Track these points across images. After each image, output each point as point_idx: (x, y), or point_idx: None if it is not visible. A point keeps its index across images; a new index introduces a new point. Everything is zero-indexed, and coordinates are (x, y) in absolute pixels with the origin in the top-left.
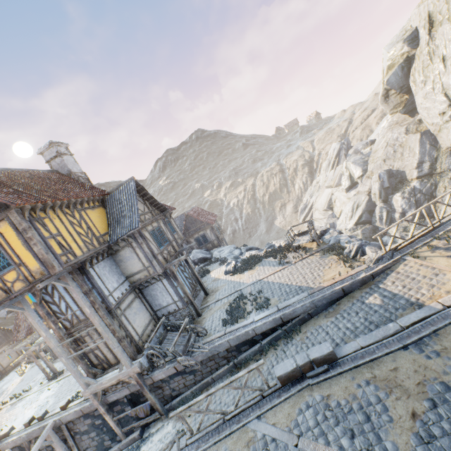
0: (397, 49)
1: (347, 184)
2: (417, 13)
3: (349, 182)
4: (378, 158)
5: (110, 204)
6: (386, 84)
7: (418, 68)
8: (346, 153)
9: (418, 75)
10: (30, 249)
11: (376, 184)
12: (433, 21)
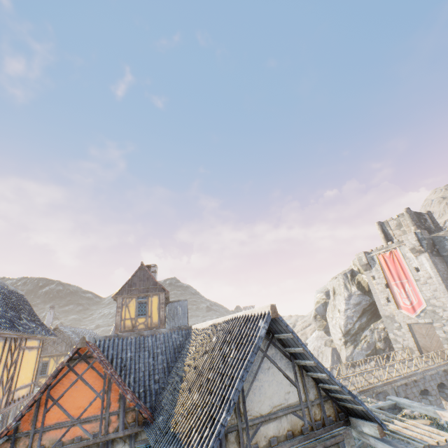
0: (320, 295)
1: None
2: (329, 283)
3: None
4: None
5: (170, 307)
6: (315, 310)
7: (330, 309)
8: None
9: (329, 313)
10: (160, 311)
11: None
12: (335, 291)
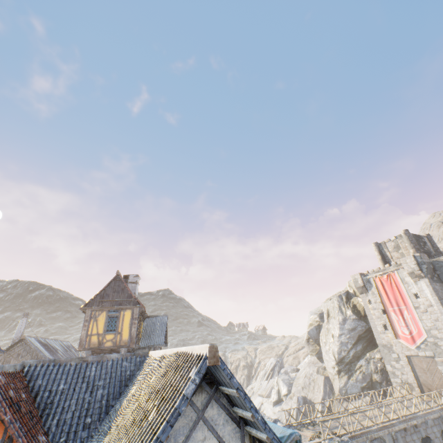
0: (314, 317)
1: (275, 398)
2: (323, 305)
3: (277, 397)
4: (299, 383)
5: (147, 322)
6: (308, 333)
7: (323, 333)
8: (279, 370)
9: (323, 337)
10: (131, 328)
11: (295, 404)
12: (329, 314)
